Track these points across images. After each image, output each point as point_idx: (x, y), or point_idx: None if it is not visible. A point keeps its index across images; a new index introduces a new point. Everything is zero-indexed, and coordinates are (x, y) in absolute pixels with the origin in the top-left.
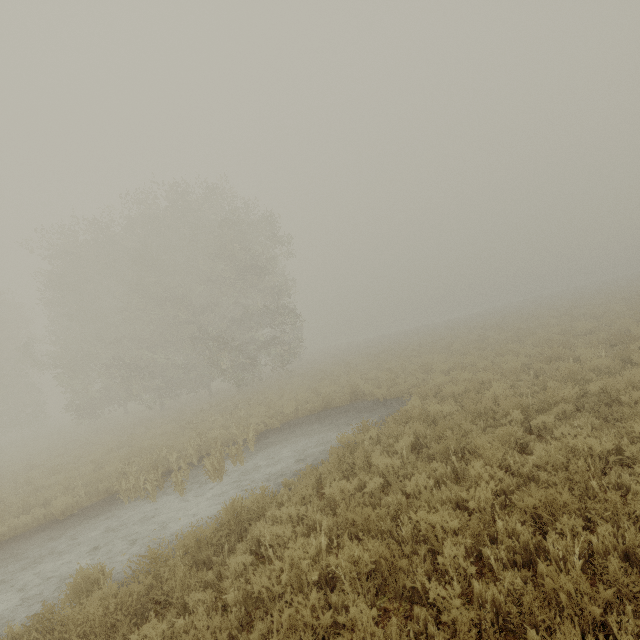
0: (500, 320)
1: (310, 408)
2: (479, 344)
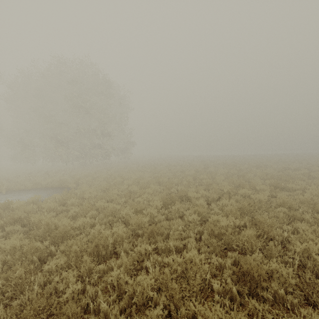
0: (223, 162)
1: (52, 184)
2: (163, 174)
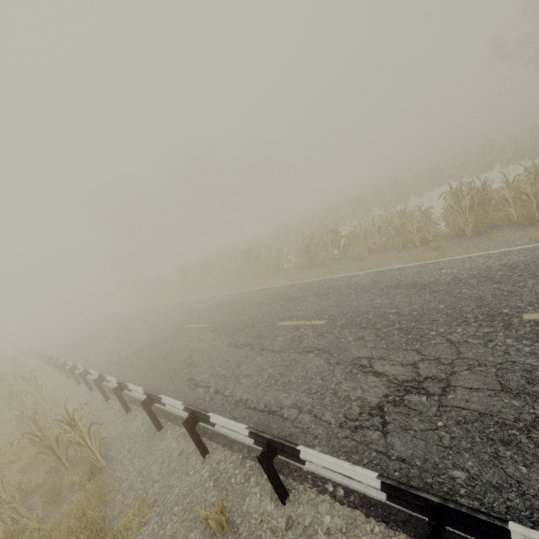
0: None
1: None
2: None
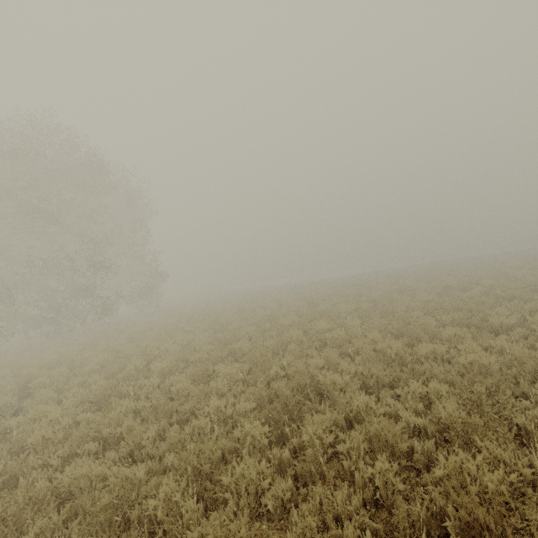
0: (336, 291)
1: None
2: (236, 332)
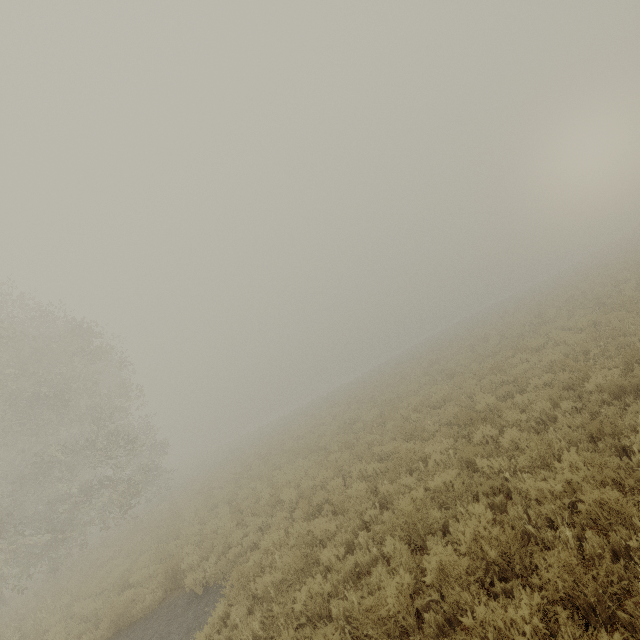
0: (376, 386)
1: None
2: (343, 437)
